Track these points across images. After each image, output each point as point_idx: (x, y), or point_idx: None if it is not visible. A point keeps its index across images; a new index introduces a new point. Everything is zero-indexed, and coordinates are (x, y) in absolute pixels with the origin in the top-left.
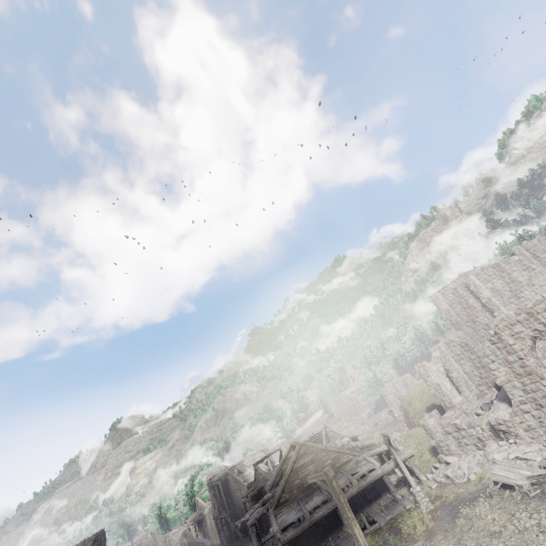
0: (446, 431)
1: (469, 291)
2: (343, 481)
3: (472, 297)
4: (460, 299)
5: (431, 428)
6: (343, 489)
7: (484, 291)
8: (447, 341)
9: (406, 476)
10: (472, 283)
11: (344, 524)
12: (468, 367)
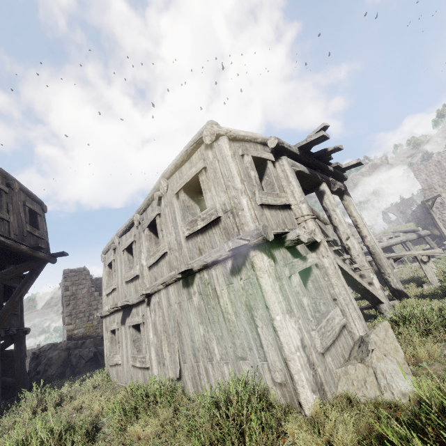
0: None
1: None
2: None
3: None
4: (440, 171)
5: None
6: None
7: None
8: (442, 184)
9: (443, 232)
10: None
11: None
12: None
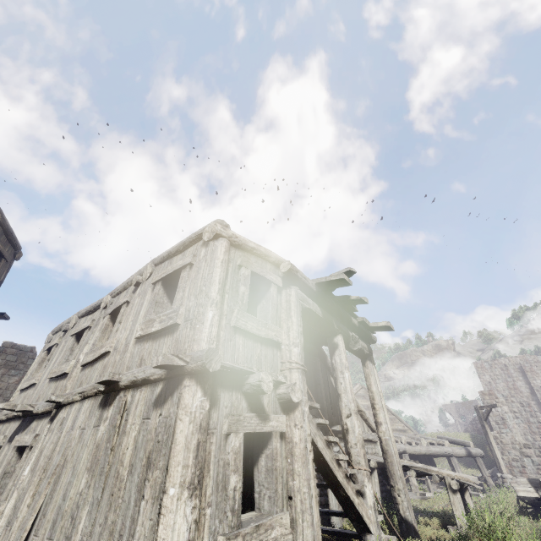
0: (524, 452)
1: (521, 373)
2: (406, 437)
3: (522, 380)
4: (507, 377)
5: (505, 443)
6: (408, 443)
7: (539, 379)
8: (506, 394)
9: (497, 457)
10: (528, 367)
11: (409, 472)
12: (522, 428)
